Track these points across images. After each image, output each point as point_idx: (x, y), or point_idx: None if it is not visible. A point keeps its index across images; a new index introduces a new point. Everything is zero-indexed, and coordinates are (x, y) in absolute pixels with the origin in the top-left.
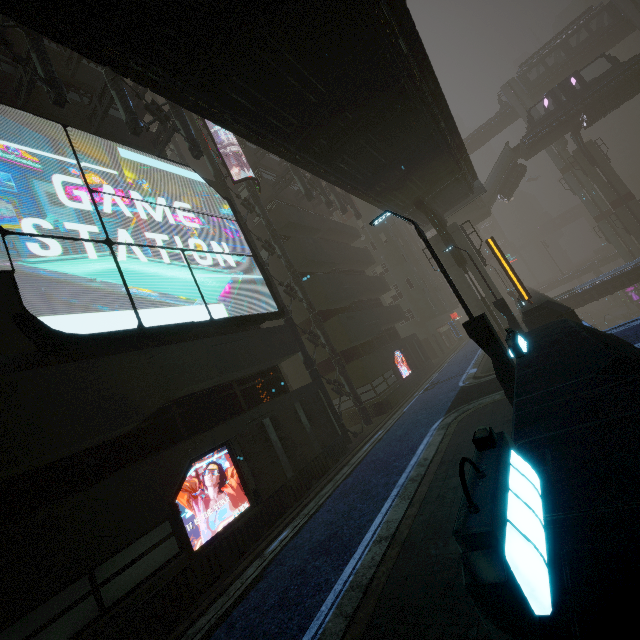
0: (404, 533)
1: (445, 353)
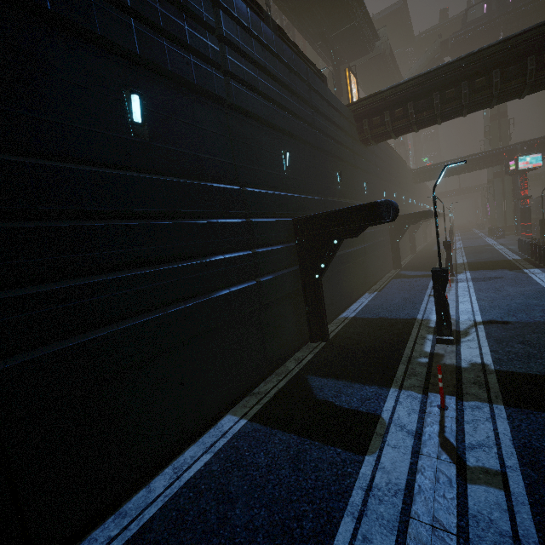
0: None
1: None
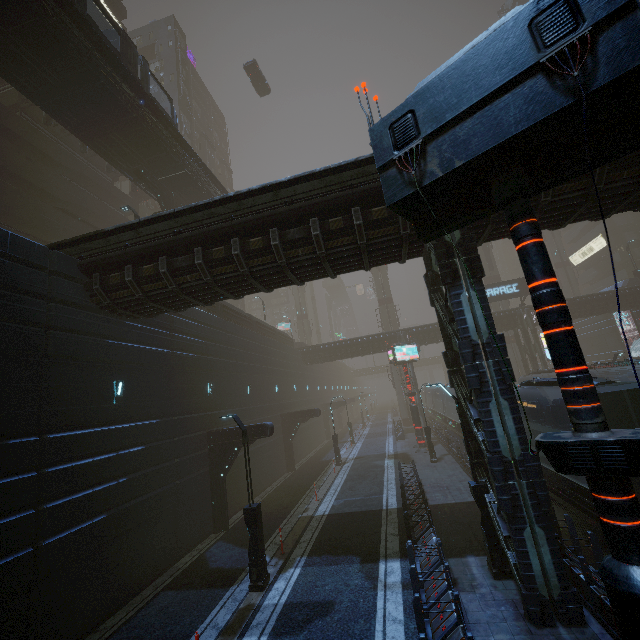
0: None
1: None
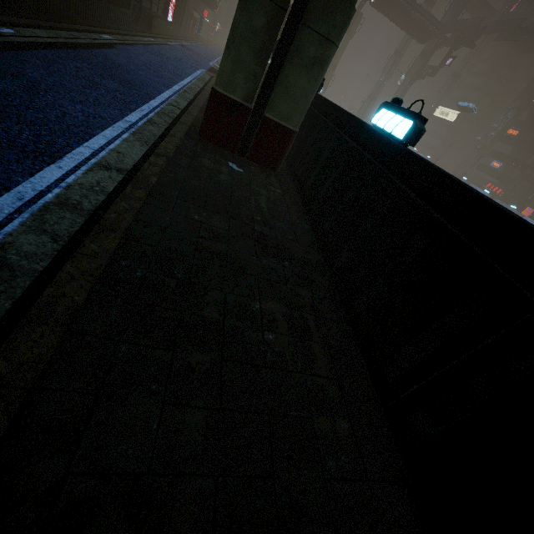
0: (209, 91)
1: (185, 34)
